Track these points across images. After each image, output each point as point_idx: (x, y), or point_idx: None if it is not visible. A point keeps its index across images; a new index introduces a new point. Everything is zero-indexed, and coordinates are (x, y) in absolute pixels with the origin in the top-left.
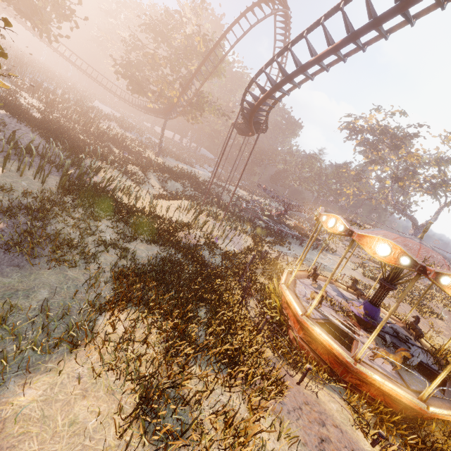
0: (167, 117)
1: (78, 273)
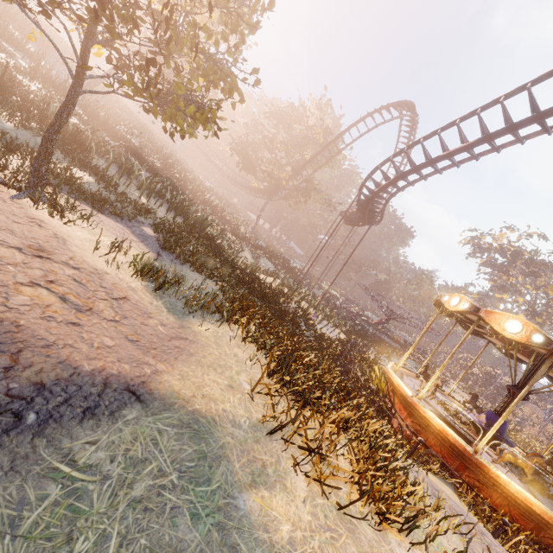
0: (269, 198)
1: (211, 283)
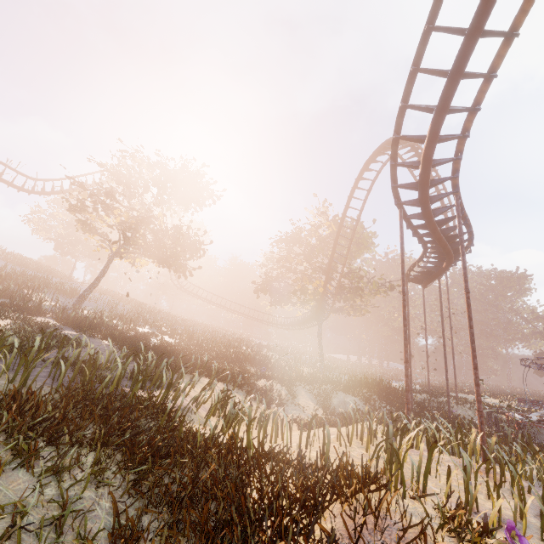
0: (320, 318)
1: None
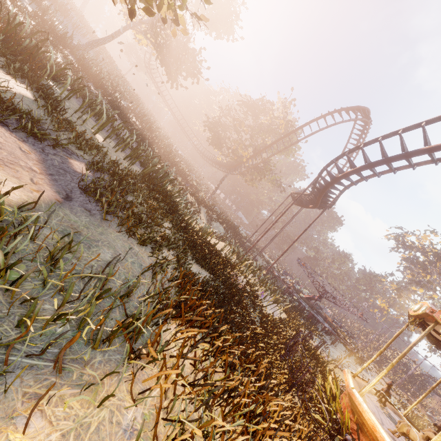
0: (230, 171)
1: (144, 252)
